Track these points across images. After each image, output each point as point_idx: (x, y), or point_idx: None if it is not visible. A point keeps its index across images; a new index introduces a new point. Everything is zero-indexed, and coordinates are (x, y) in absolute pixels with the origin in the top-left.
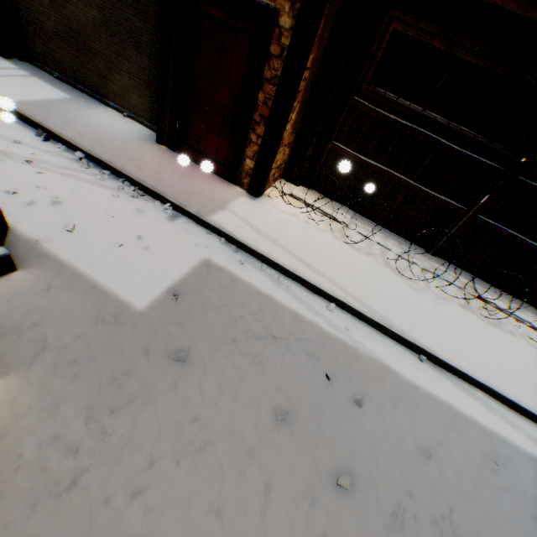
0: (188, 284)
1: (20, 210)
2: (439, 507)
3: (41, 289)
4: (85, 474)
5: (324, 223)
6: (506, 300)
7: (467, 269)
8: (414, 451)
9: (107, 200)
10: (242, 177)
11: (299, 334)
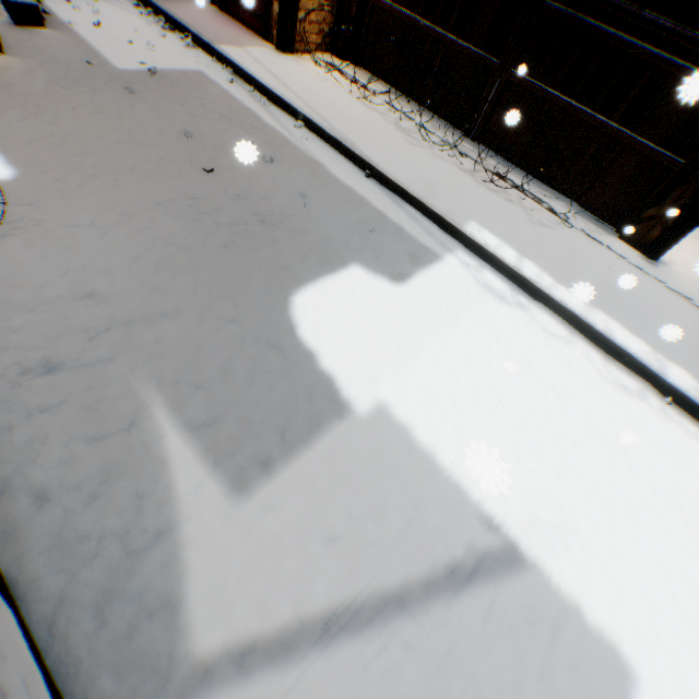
0: (170, 73)
1: (67, 10)
2: (282, 211)
3: (56, 40)
4: (33, 97)
5: (347, 86)
6: (540, 189)
7: (508, 157)
8: (292, 192)
9: (140, 25)
10: (272, 30)
11: (248, 123)
